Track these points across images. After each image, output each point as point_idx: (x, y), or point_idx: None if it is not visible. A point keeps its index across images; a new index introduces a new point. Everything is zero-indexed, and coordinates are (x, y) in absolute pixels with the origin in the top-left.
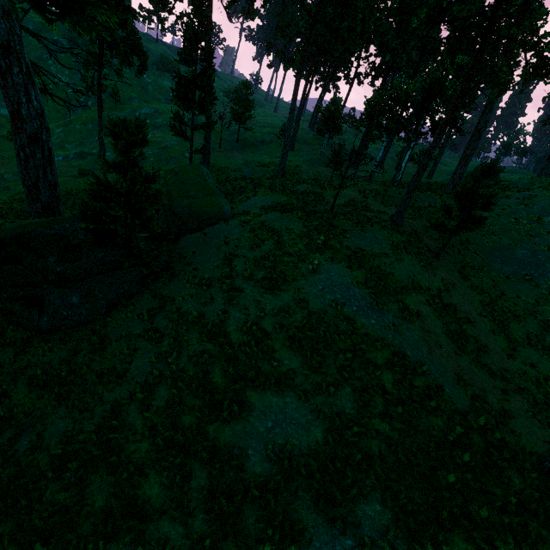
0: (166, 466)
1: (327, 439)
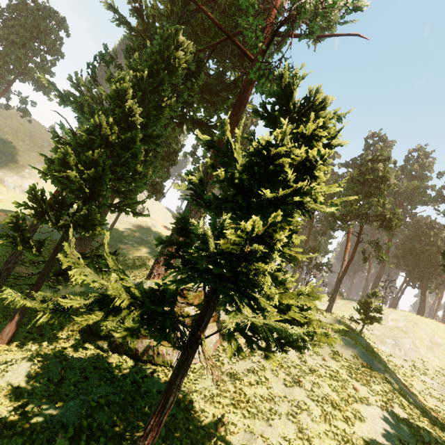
0: None
1: (413, 432)
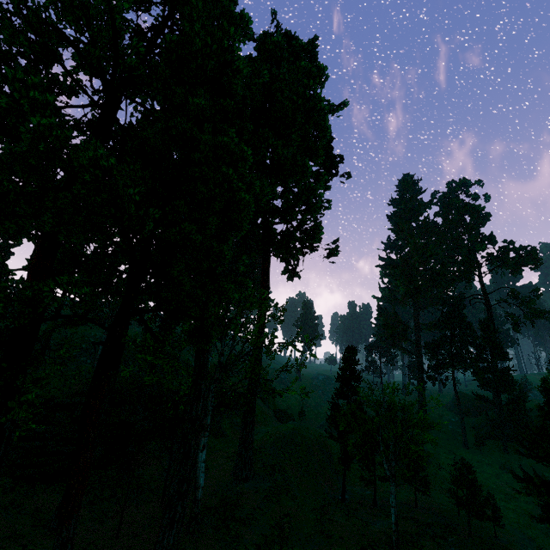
0: None
1: None
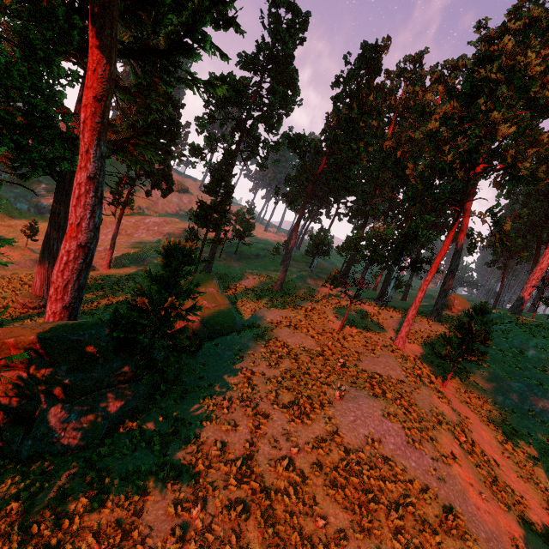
0: None
1: None
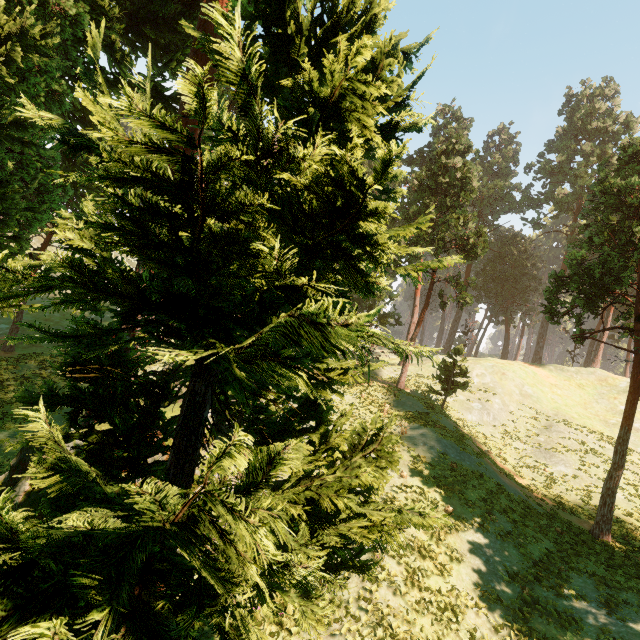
0: (455, 628)
1: (521, 552)
